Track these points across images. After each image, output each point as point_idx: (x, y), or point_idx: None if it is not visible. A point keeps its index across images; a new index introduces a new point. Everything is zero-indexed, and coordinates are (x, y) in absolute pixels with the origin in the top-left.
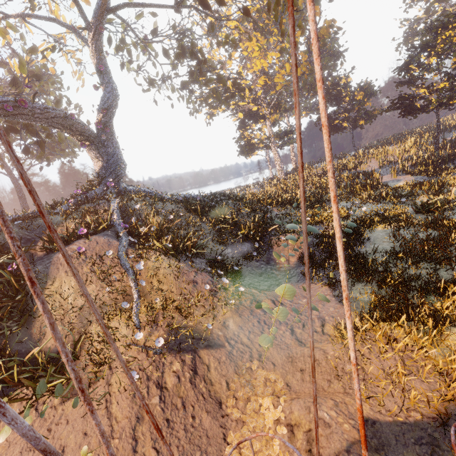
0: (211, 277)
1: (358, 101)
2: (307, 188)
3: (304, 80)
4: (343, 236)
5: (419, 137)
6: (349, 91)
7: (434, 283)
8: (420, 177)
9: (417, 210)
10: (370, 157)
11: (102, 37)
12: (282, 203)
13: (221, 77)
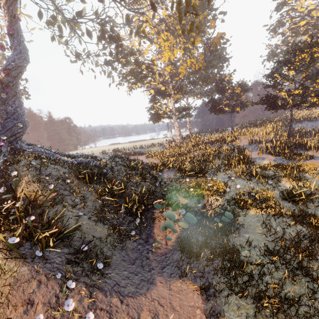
0: (60, 287)
1: (237, 94)
2: (195, 154)
3: (200, 73)
4: (219, 218)
5: (275, 124)
6: (231, 86)
7: (315, 316)
8: (279, 158)
9: (283, 197)
10: (242, 135)
11: (16, 4)
12: (173, 169)
13: (137, 61)
